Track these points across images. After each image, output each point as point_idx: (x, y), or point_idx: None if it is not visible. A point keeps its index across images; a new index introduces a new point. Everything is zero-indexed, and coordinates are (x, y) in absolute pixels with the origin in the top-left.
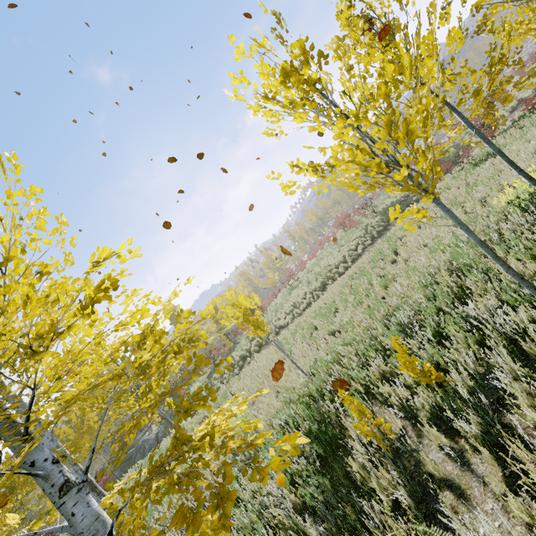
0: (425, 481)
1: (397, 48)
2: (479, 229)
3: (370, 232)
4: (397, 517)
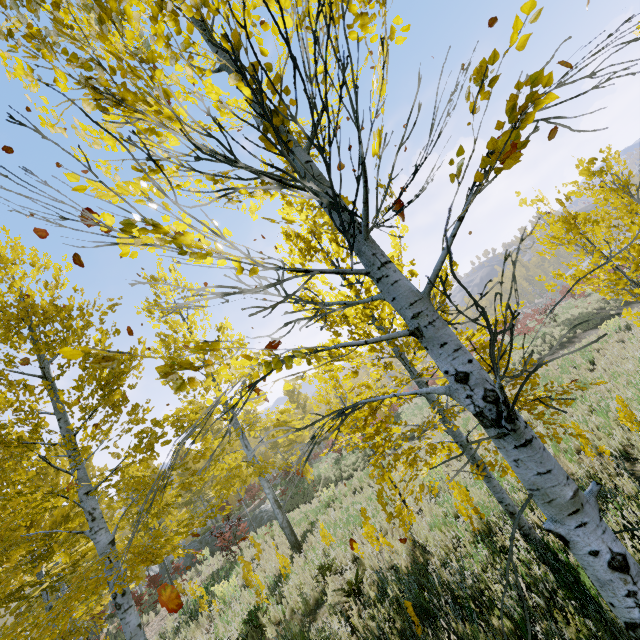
0: (639, 479)
1: (629, 195)
2: None
3: (549, 342)
4: (623, 477)
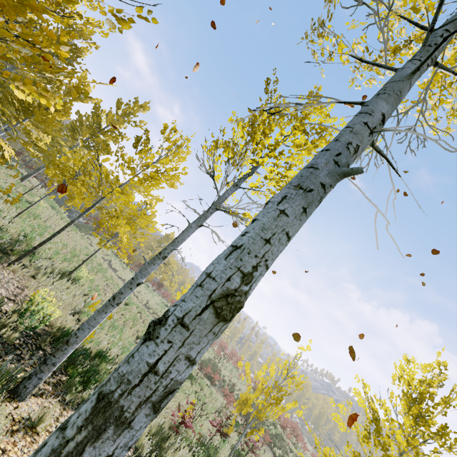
0: None
1: None
2: (87, 282)
3: None
4: None
